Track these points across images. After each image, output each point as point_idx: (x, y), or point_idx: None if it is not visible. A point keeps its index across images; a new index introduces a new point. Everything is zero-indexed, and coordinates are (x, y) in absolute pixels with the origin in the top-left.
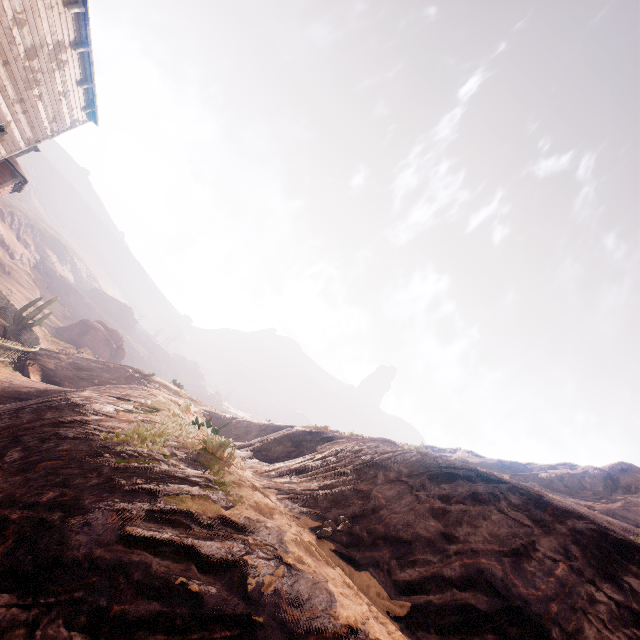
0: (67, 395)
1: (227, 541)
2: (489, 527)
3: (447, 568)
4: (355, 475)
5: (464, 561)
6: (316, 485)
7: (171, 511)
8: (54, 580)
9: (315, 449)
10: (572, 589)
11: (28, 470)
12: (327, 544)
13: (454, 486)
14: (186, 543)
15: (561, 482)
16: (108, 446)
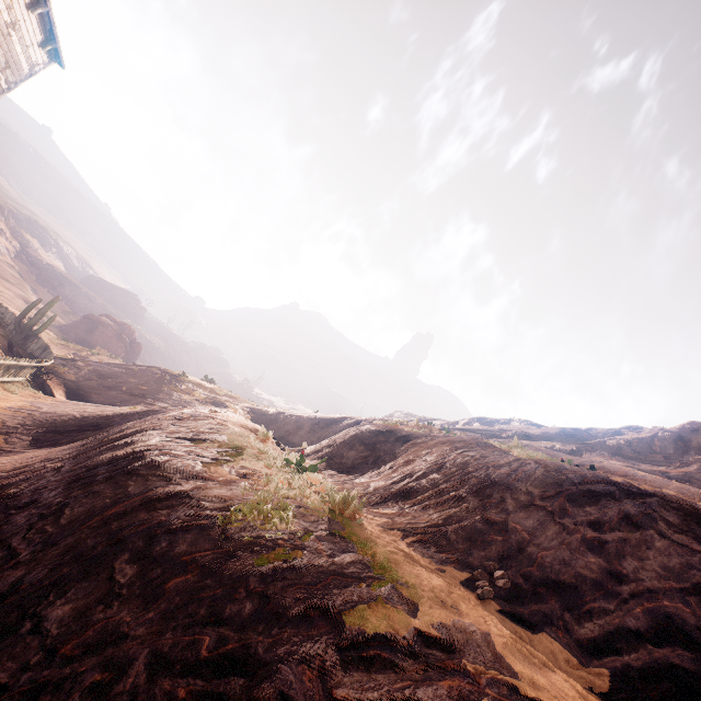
0: (131, 443)
1: (447, 677)
2: (657, 558)
3: (629, 617)
4: (477, 500)
5: (645, 606)
6: (438, 517)
7: (362, 641)
8: None
9: (394, 453)
10: None
11: (157, 598)
12: (489, 603)
13: (601, 508)
14: (411, 700)
15: (630, 448)
16: (231, 536)
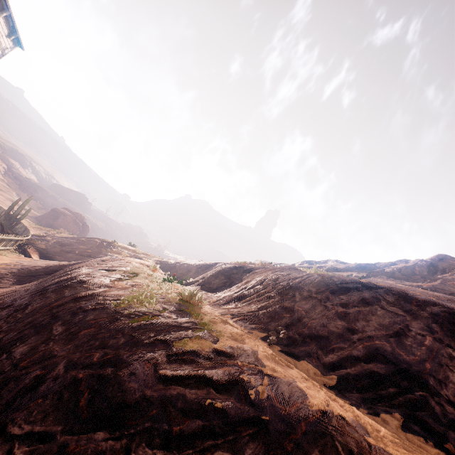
0: (71, 273)
1: (225, 367)
2: (377, 320)
3: (355, 350)
4: (279, 297)
5: (365, 344)
6: (255, 307)
7: (181, 353)
8: (128, 417)
9: (242, 279)
10: (437, 352)
11: (74, 339)
12: (275, 347)
13: (349, 296)
14: (201, 374)
15: (400, 273)
16: (119, 311)
